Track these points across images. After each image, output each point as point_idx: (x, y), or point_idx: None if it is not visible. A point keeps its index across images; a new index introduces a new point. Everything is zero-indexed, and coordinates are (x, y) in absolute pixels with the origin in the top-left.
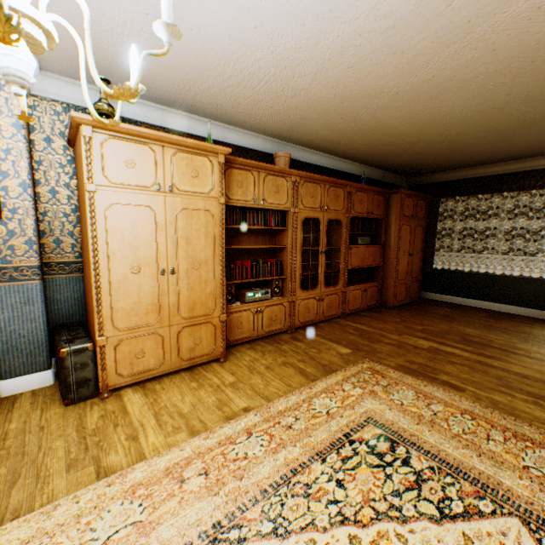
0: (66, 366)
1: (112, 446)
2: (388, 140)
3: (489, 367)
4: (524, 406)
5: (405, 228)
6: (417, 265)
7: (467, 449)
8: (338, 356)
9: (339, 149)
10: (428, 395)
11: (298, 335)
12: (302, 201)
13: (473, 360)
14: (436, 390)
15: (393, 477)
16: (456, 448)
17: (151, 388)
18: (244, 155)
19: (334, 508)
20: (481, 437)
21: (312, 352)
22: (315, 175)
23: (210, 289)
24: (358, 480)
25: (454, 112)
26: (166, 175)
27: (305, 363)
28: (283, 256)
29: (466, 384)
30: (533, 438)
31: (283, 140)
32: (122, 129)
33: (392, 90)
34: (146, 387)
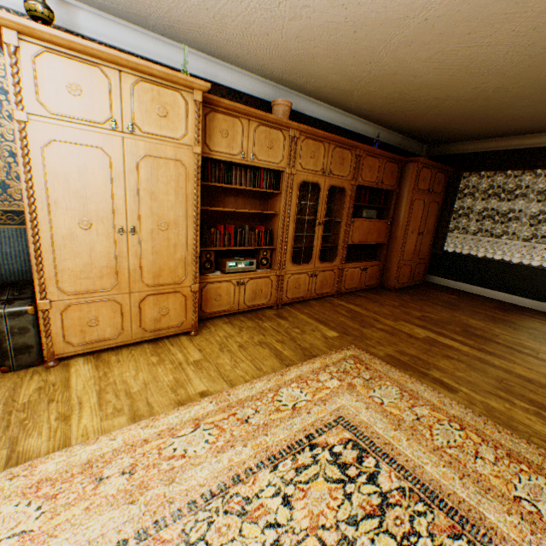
0: (1, 330)
1: (37, 426)
2: (410, 93)
3: (489, 366)
4: (523, 417)
5: (418, 203)
6: (426, 246)
7: (450, 467)
8: (322, 339)
9: (351, 103)
10: (415, 394)
11: (284, 313)
12: (301, 161)
13: (472, 356)
14: (424, 389)
15: (354, 497)
16: (435, 465)
17: (105, 360)
18: (237, 100)
19: (272, 534)
20: (468, 452)
21: (294, 333)
22: (318, 131)
23: (181, 254)
24: (309, 498)
25: (496, 56)
26: (124, 110)
27: (283, 344)
28: (274, 224)
29: (460, 384)
30: (530, 459)
31: (285, 85)
32: (60, 40)
33: (420, 14)
34: (101, 357)
